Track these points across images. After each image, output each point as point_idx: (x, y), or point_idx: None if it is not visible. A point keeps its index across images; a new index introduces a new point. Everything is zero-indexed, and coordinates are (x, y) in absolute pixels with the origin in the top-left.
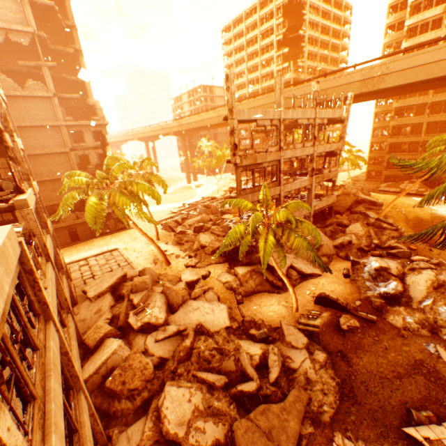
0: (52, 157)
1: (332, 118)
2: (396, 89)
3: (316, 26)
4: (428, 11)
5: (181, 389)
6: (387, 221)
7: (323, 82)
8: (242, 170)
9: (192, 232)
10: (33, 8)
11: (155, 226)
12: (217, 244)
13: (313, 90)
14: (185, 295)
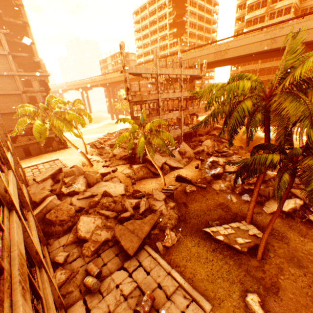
0: (9, 97)
1: (194, 76)
2: (236, 59)
3: (195, 15)
4: (257, 11)
5: (90, 218)
6: (226, 138)
7: (193, 53)
8: (134, 104)
9: (109, 148)
10: None
11: (84, 145)
12: (123, 154)
13: (179, 57)
14: (98, 178)
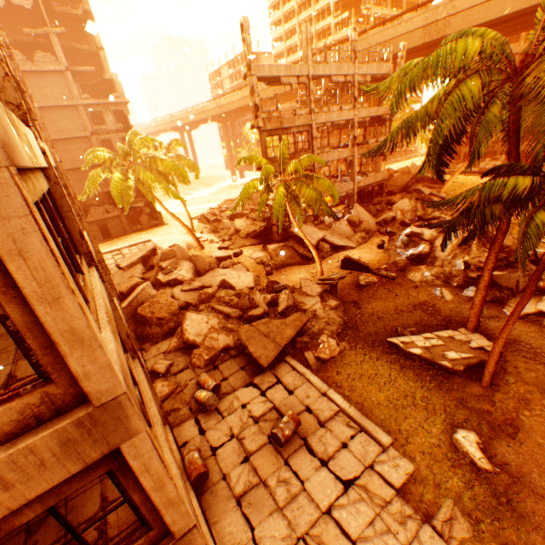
0: (73, 142)
1: (381, 77)
2: None
3: None
4: None
5: (200, 315)
6: (439, 195)
7: (380, 33)
8: (267, 135)
9: (229, 221)
10: None
11: (189, 217)
12: (252, 228)
13: (351, 40)
14: (212, 263)
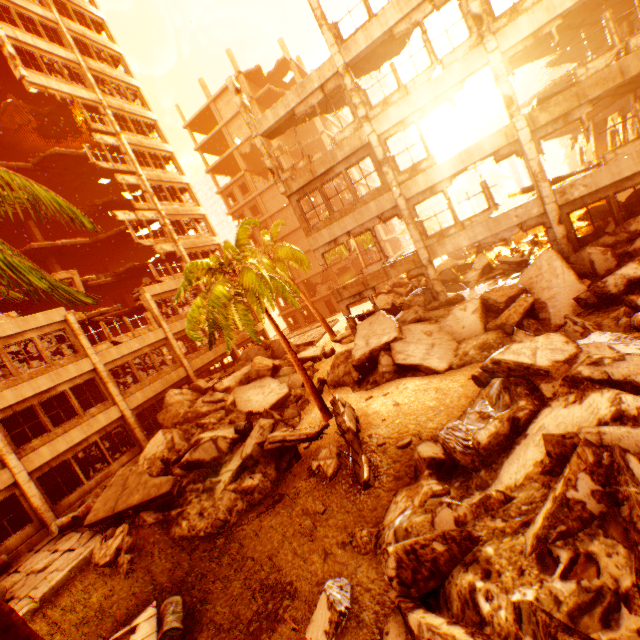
0: (298, 233)
1: None
2: None
3: None
4: None
5: (163, 436)
6: None
7: None
8: (299, 198)
9: None
10: (263, 103)
11: None
12: None
13: None
14: (261, 370)
